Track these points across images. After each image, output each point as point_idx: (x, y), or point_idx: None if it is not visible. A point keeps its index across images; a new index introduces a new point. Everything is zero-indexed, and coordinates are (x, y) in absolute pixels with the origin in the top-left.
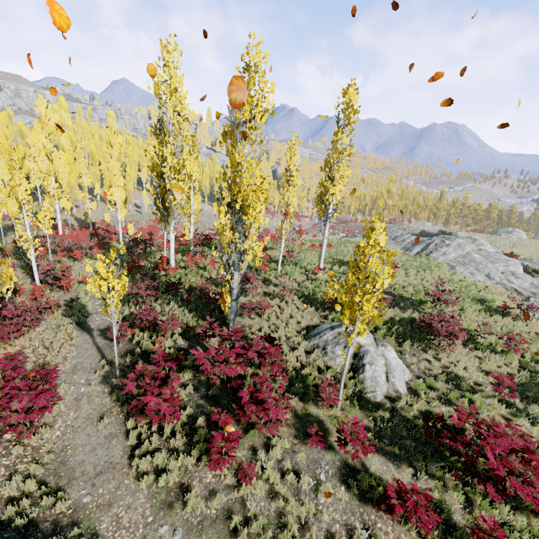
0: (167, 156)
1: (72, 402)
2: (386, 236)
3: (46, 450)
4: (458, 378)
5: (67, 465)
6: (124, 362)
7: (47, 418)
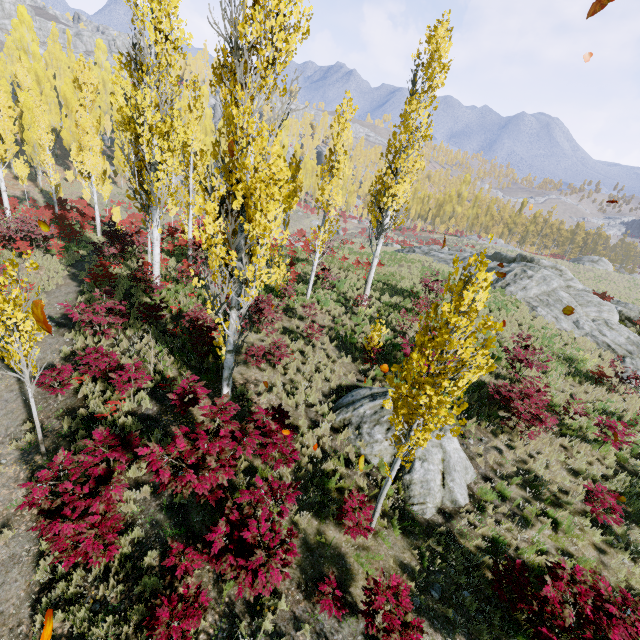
0: (144, 107)
1: None
2: (453, 255)
3: None
4: (537, 480)
5: None
6: (59, 428)
7: None
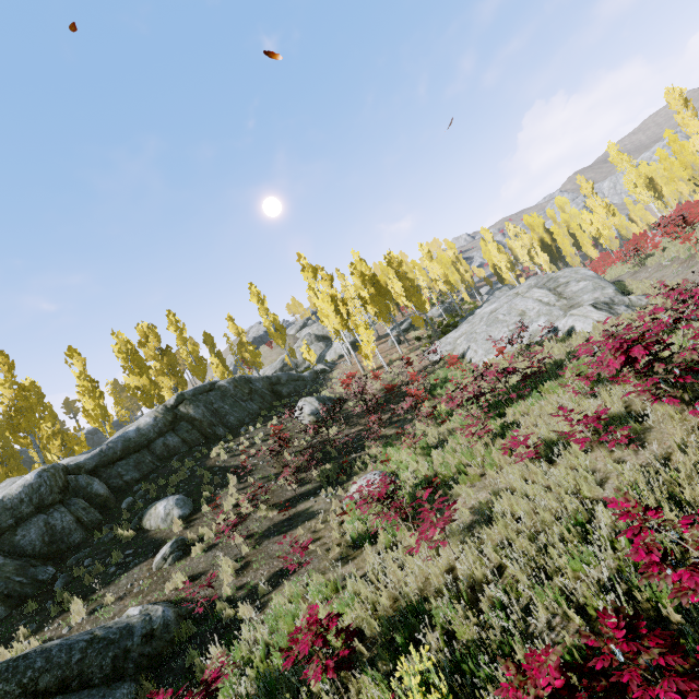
0: (627, 185)
1: None
2: None
3: None
4: None
5: None
6: None
7: None
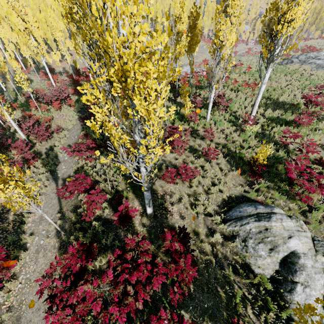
0: None
1: (33, 254)
2: None
3: (7, 306)
4: None
5: (20, 321)
6: (71, 217)
7: (16, 268)
